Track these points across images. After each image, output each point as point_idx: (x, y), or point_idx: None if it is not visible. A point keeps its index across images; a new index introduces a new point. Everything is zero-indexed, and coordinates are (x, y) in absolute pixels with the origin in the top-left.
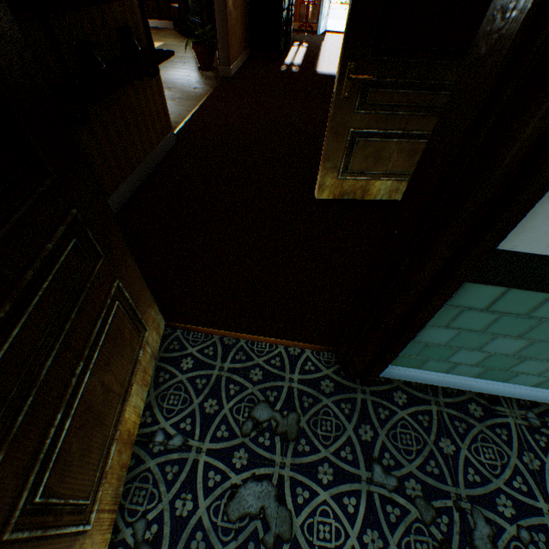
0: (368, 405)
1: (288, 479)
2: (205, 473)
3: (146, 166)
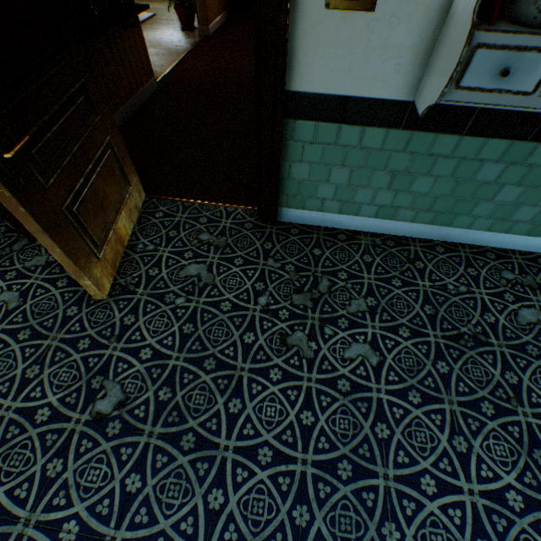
0: (273, 234)
1: (216, 264)
2: (167, 260)
3: (133, 103)
